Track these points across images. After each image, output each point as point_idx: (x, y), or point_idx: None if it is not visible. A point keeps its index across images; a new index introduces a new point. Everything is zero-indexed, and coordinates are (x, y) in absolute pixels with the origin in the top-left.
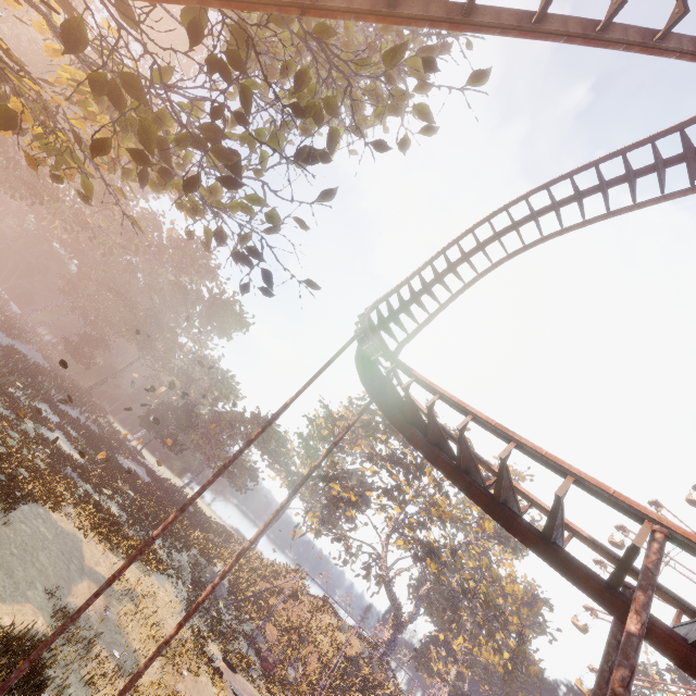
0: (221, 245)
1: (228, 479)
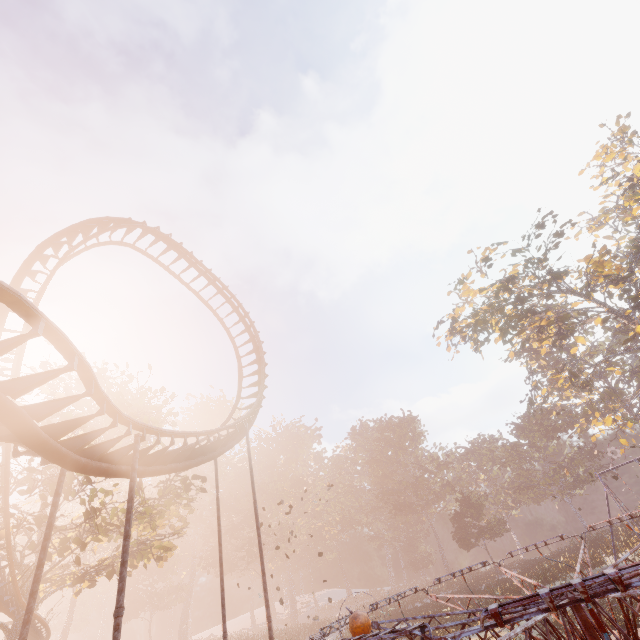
0: (181, 496)
1: (584, 483)
